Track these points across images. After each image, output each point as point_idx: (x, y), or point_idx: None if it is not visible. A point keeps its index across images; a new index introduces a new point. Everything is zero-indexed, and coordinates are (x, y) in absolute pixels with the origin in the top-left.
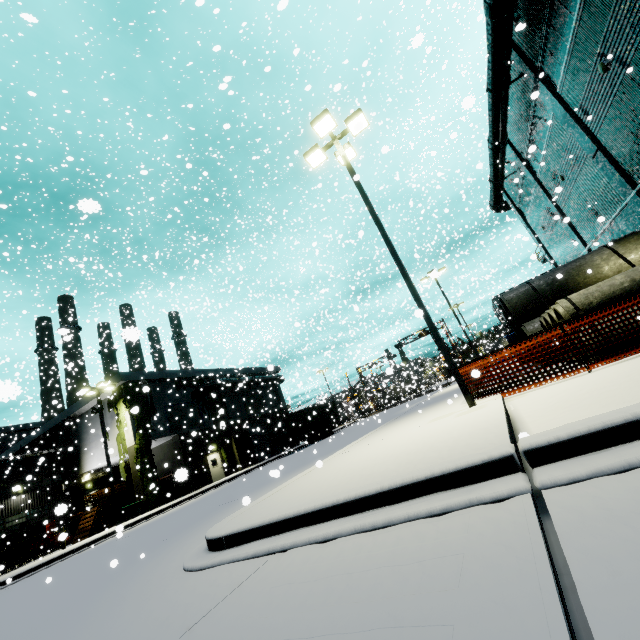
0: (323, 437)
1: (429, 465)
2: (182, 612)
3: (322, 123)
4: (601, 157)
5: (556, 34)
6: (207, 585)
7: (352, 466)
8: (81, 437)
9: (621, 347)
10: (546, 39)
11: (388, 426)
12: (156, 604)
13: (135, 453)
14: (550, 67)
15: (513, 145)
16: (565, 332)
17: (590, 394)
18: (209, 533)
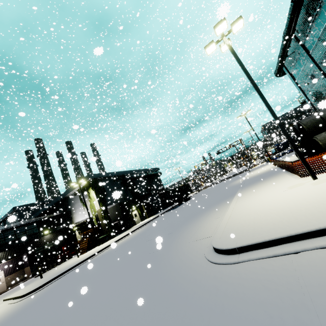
0: (186, 200)
1: None
2: (272, 283)
3: (220, 26)
4: None
5: None
6: (261, 270)
7: (272, 212)
8: (70, 207)
9: None
10: None
11: (246, 192)
12: (235, 280)
13: (101, 213)
14: None
15: (295, 36)
16: None
17: None
18: (220, 246)
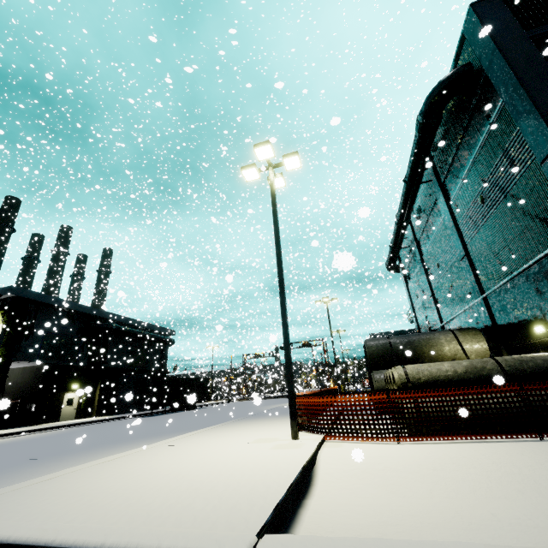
0: (186, 409)
1: (171, 529)
2: None
3: (263, 149)
4: (466, 262)
5: (459, 163)
6: None
7: (142, 475)
8: None
9: (428, 429)
10: (452, 163)
11: (228, 426)
12: None
13: None
14: (450, 184)
15: (413, 227)
16: (390, 399)
17: (384, 473)
18: None
